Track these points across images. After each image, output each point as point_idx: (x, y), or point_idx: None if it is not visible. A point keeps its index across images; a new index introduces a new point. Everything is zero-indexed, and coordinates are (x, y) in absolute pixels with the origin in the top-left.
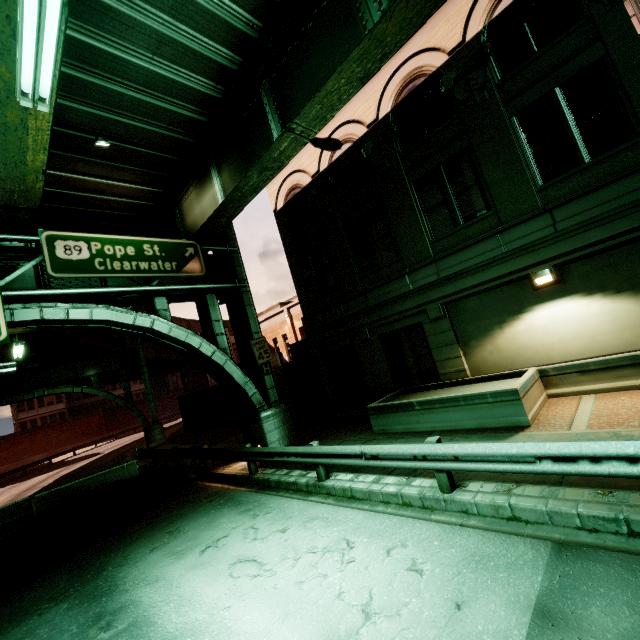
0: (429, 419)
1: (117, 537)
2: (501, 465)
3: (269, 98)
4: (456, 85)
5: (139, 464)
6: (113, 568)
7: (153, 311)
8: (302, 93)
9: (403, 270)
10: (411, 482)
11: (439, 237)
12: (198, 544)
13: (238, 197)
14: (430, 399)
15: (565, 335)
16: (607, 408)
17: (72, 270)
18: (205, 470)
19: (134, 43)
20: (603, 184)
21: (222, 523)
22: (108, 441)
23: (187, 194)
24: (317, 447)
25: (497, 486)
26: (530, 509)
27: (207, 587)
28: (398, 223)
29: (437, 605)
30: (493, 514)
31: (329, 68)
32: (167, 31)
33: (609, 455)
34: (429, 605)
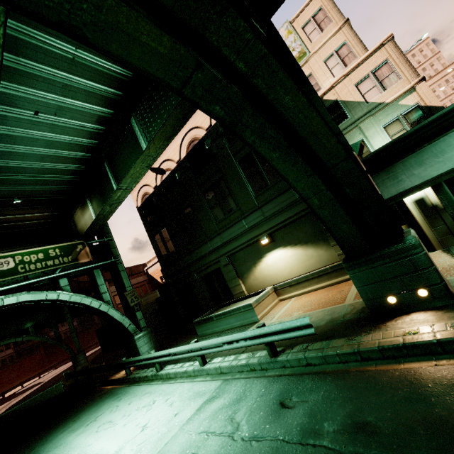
0: (221, 324)
1: (44, 431)
2: (213, 349)
3: (109, 169)
4: (212, 145)
5: (66, 384)
6: (39, 447)
7: (59, 288)
8: (123, 170)
9: (206, 239)
10: (194, 364)
11: (219, 221)
12: (87, 422)
13: (102, 217)
14: (219, 313)
15: (281, 268)
16: (292, 306)
17: (4, 276)
18: (104, 379)
19: (28, 161)
20: (277, 195)
21: (103, 408)
22: (49, 371)
23: (76, 212)
24: (153, 353)
25: (222, 358)
26: (225, 367)
27: (84, 440)
28: (199, 214)
29: (169, 417)
30: (216, 372)
31: (132, 161)
32: (46, 153)
33: (239, 339)
34: (166, 418)
